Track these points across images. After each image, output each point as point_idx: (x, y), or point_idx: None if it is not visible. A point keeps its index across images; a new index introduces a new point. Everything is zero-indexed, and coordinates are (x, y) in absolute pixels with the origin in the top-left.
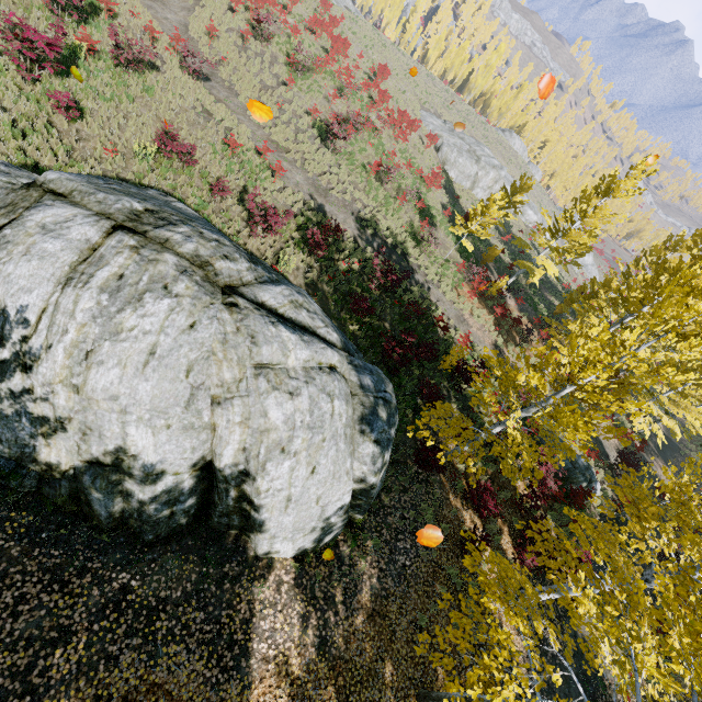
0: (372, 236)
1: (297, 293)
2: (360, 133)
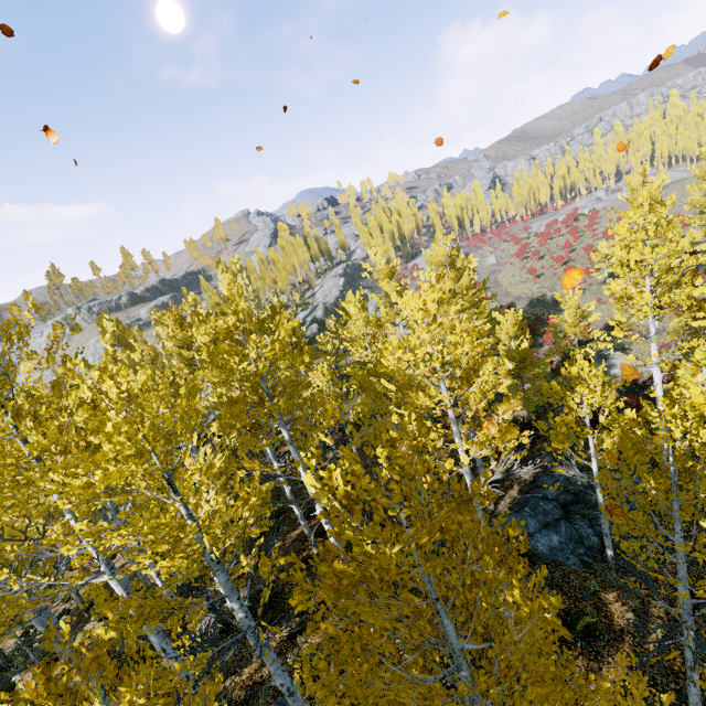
0: (535, 303)
1: None
2: (570, 262)
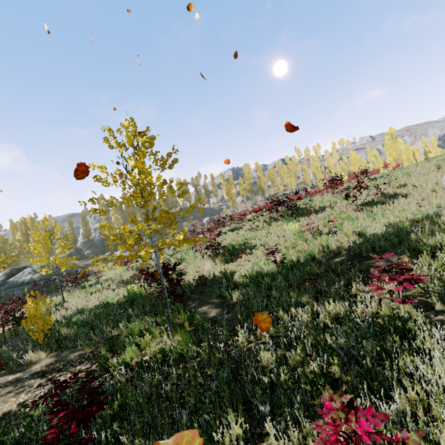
0: None
1: (30, 272)
2: None
